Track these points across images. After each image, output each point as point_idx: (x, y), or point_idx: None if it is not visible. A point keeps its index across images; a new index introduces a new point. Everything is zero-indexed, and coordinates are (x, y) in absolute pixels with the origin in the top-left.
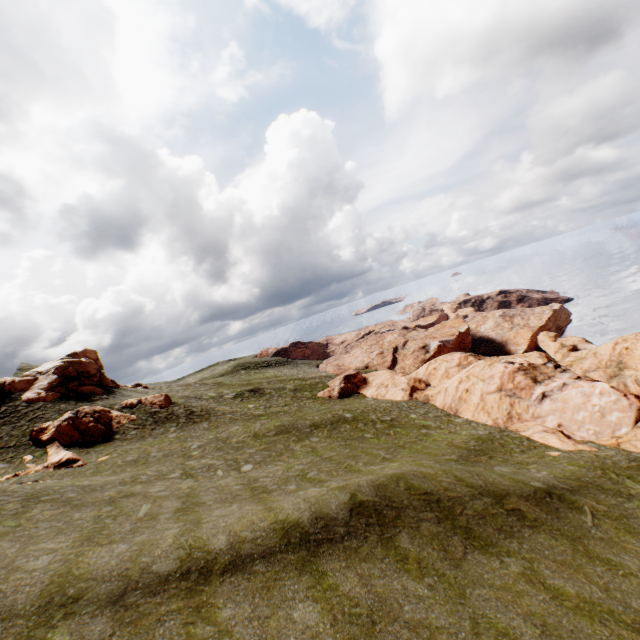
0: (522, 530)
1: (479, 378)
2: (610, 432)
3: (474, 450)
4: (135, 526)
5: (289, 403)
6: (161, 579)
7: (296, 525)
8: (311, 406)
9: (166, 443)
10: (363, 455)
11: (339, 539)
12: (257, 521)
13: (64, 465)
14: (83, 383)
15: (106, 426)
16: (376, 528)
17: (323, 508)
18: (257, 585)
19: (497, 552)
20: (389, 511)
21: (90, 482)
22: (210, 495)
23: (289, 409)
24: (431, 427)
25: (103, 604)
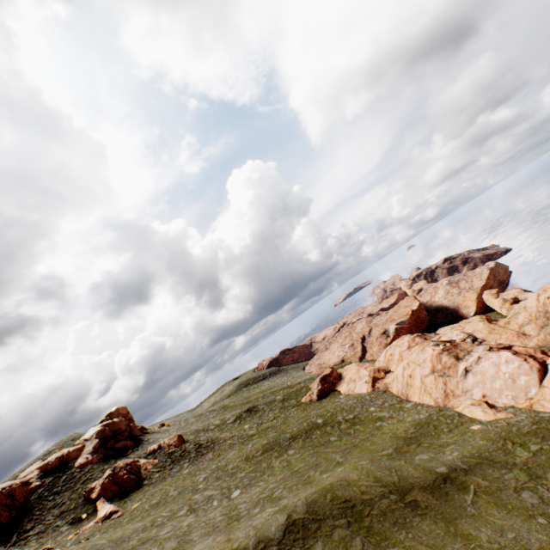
0: (413, 519)
1: (416, 364)
2: (523, 395)
3: (409, 439)
4: None
5: (277, 416)
6: None
7: None
8: (294, 415)
9: (181, 480)
10: (323, 462)
11: None
12: None
13: (108, 518)
14: (117, 440)
15: (136, 475)
16: (300, 541)
17: (265, 531)
18: None
19: (386, 545)
20: (312, 523)
21: (123, 533)
22: (198, 530)
23: (276, 422)
24: (385, 418)
25: None
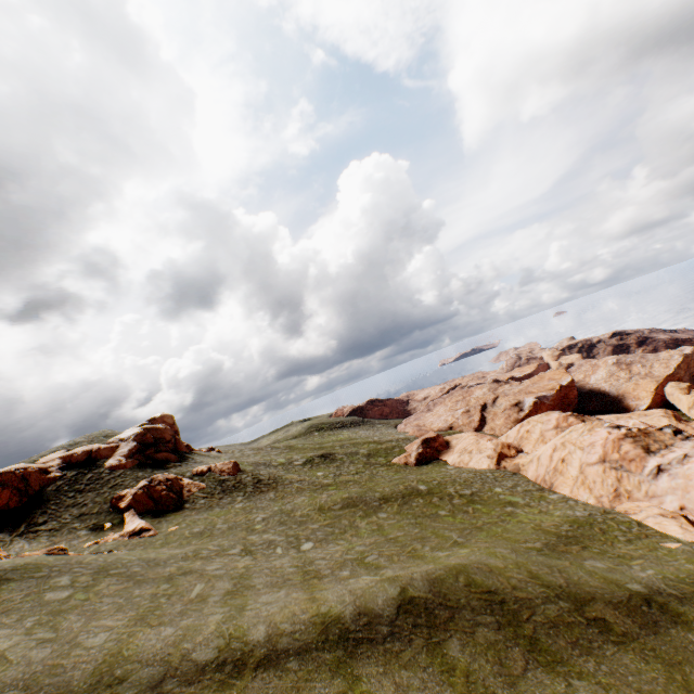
0: (604, 646)
1: (576, 446)
2: None
3: (565, 537)
4: (185, 608)
5: (360, 471)
6: (198, 668)
7: (337, 620)
8: (384, 475)
9: (232, 514)
10: (432, 537)
11: (380, 640)
12: (298, 612)
13: (137, 534)
14: (159, 449)
15: (177, 494)
16: (424, 630)
17: (368, 602)
18: (287, 684)
19: (566, 672)
20: (441, 610)
21: (156, 555)
22: (262, 577)
23: (360, 478)
24: (518, 504)
25: (143, 688)
